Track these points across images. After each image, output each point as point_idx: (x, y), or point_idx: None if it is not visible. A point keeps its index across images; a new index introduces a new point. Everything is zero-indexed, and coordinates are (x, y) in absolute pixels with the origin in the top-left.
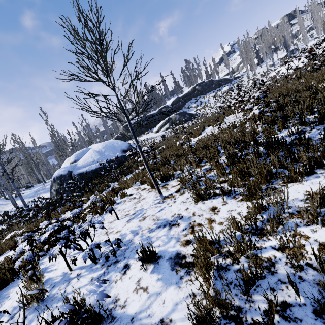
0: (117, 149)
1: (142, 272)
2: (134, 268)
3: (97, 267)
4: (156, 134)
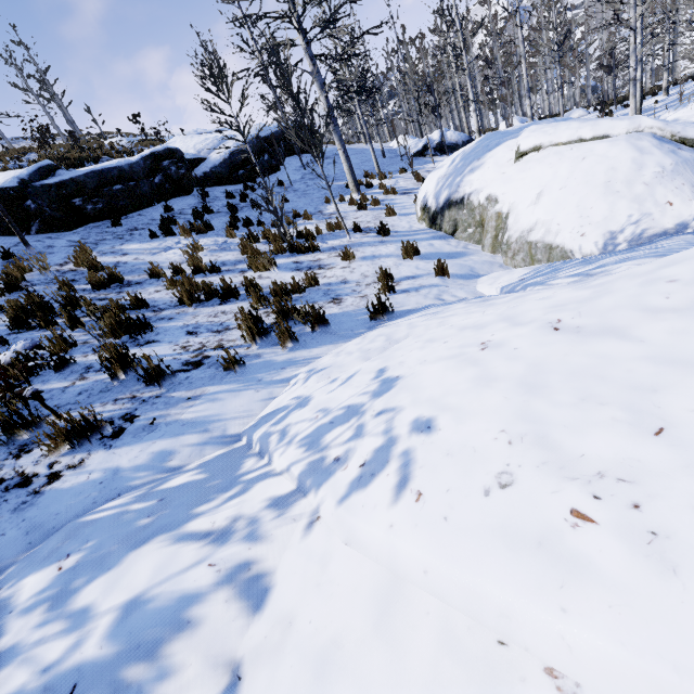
0: None
1: None
2: None
3: None
4: None
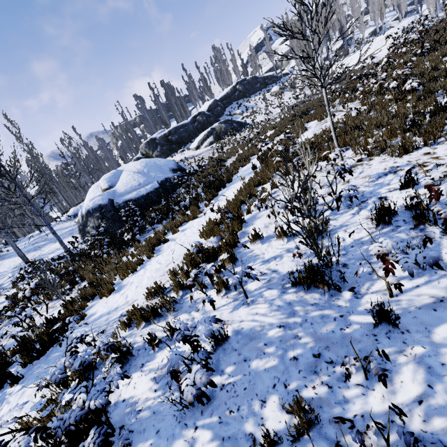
0: (163, 168)
1: (406, 193)
2: (393, 195)
3: (344, 211)
4: (196, 152)
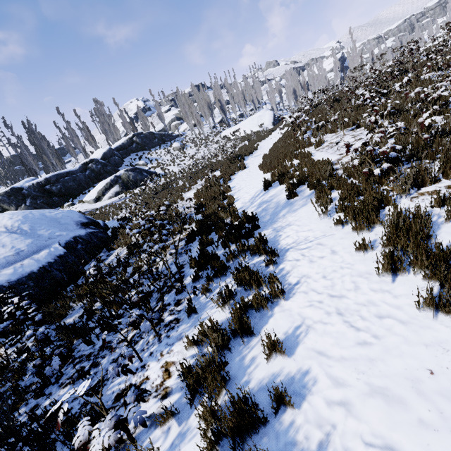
0: (63, 221)
1: None
2: None
3: None
4: (97, 204)
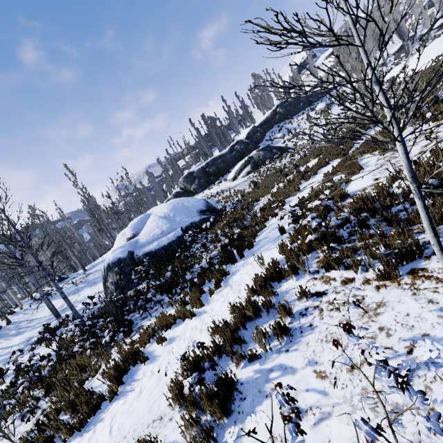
0: (190, 210)
1: None
2: None
3: None
4: (233, 183)
